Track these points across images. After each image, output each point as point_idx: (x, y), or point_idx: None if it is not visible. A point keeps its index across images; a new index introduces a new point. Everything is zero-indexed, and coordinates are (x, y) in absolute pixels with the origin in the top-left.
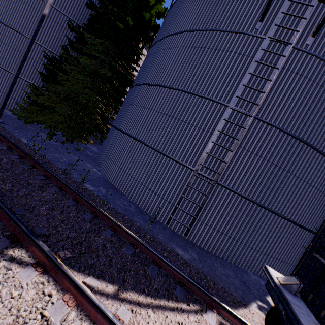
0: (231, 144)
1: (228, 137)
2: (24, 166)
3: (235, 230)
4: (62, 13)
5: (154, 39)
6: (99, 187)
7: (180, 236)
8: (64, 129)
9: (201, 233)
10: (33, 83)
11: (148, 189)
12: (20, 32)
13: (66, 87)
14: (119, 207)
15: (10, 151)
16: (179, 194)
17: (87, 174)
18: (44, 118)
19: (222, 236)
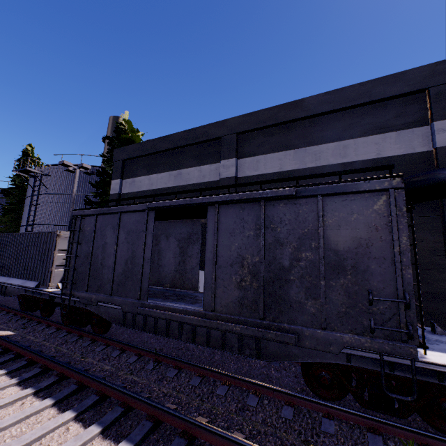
0: None
1: None
2: None
3: None
4: None
5: None
6: None
7: None
8: None
9: None
10: None
11: None
12: None
13: None
14: None
15: None
16: None
17: None
18: None
19: None
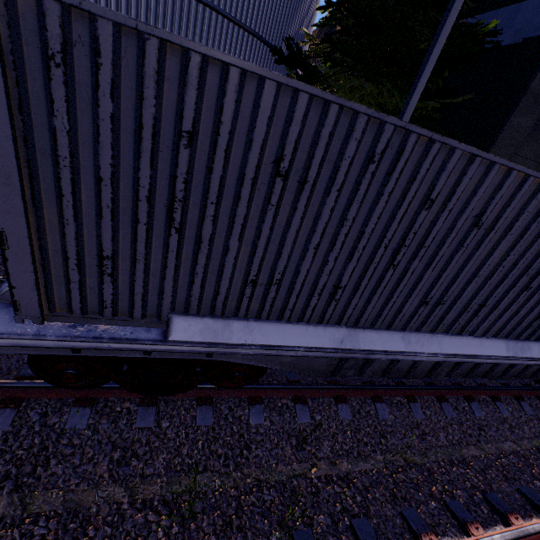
0: None
1: None
2: None
3: None
4: None
5: None
6: None
7: None
8: None
9: None
10: None
11: None
12: None
13: None
14: None
15: None
16: None
17: None
18: None
19: None
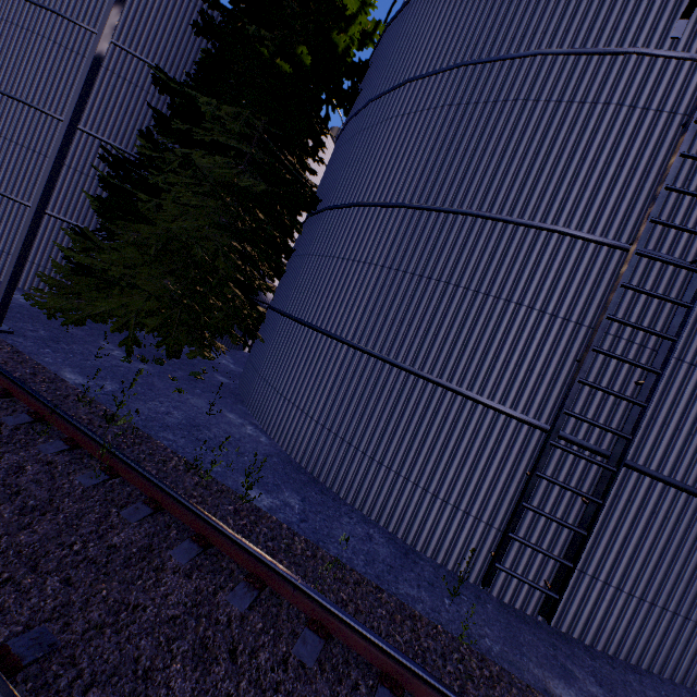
0: (643, 350)
1: (632, 332)
2: (86, 477)
3: (679, 589)
4: (132, 55)
5: (360, 96)
6: (281, 491)
7: (523, 617)
8: (159, 328)
9: (583, 604)
10: (75, 221)
11: (409, 483)
12: (37, 107)
13: (162, 227)
14: (353, 556)
15: (39, 427)
16: (503, 495)
17: (239, 450)
18: (109, 305)
19: (643, 608)
